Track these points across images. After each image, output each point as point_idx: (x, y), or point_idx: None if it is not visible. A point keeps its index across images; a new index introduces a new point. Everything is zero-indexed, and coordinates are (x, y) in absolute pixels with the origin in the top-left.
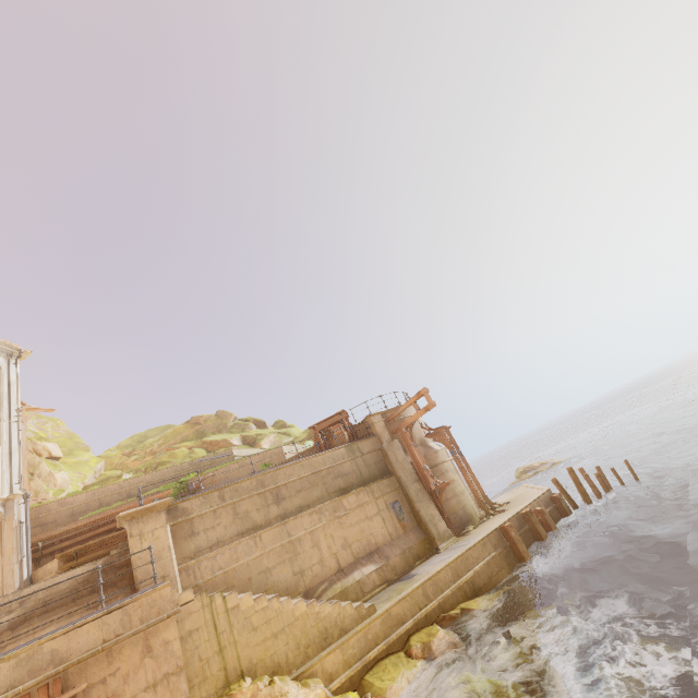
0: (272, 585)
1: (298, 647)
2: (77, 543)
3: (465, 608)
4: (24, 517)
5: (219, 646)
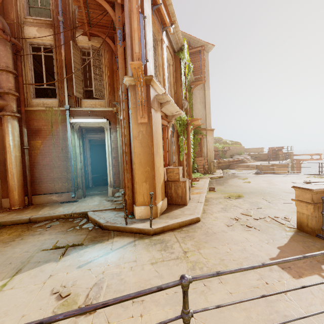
0: None
1: None
2: None
3: None
4: None
5: None
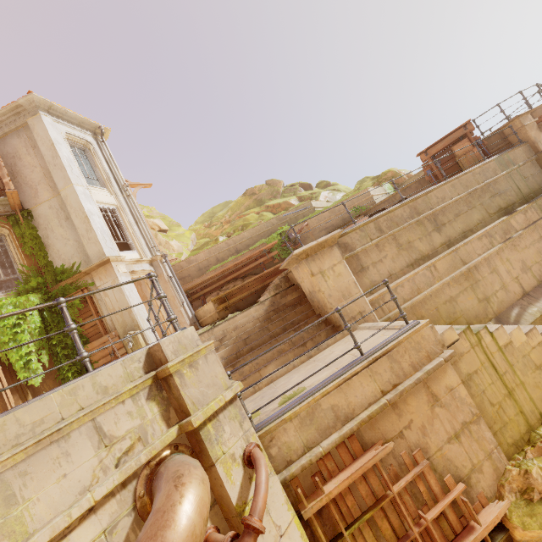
0: (460, 313)
1: None
2: (214, 290)
3: None
4: (170, 273)
5: (506, 388)
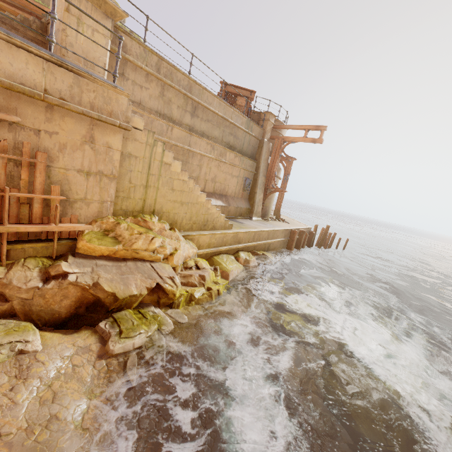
0: None
1: (190, 219)
2: None
3: (265, 254)
4: None
5: (146, 182)
